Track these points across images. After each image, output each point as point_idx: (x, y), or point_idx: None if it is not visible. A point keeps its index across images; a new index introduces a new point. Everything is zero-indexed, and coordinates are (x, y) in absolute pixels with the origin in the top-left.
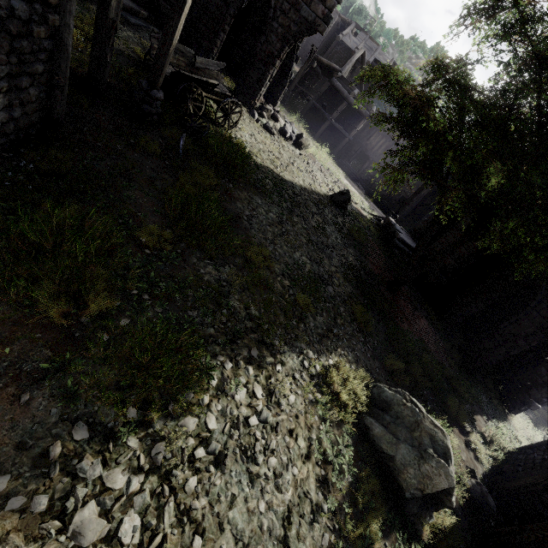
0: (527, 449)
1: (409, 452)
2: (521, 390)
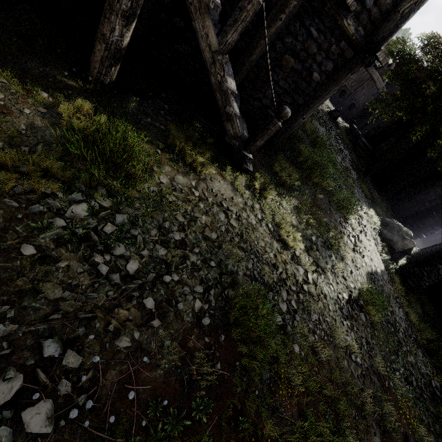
0: (422, 249)
1: (398, 238)
2: (417, 229)
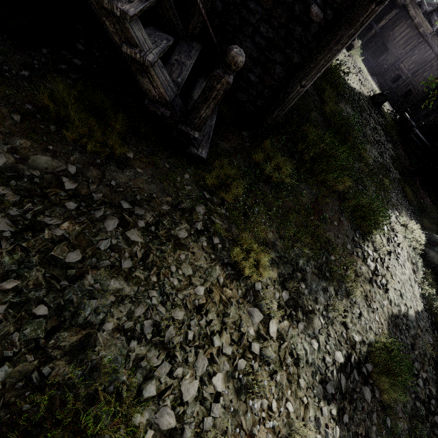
0: None
1: None
2: None
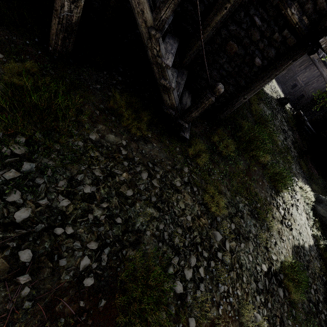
0: None
1: None
2: None
